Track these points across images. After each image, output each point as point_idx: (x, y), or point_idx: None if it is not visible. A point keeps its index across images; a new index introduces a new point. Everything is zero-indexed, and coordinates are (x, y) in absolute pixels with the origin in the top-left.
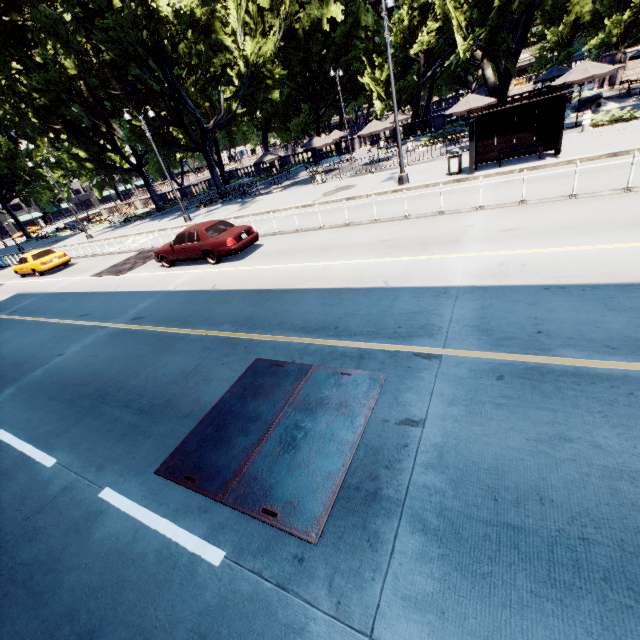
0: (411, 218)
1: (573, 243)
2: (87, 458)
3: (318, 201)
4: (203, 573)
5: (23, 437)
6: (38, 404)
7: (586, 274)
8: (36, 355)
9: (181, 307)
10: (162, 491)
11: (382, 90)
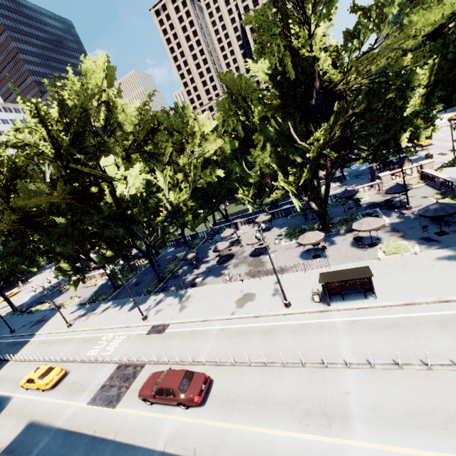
0: (307, 366)
1: (419, 443)
2: None
3: (236, 316)
4: None
5: None
6: None
7: None
8: None
9: None
10: None
11: (250, 198)
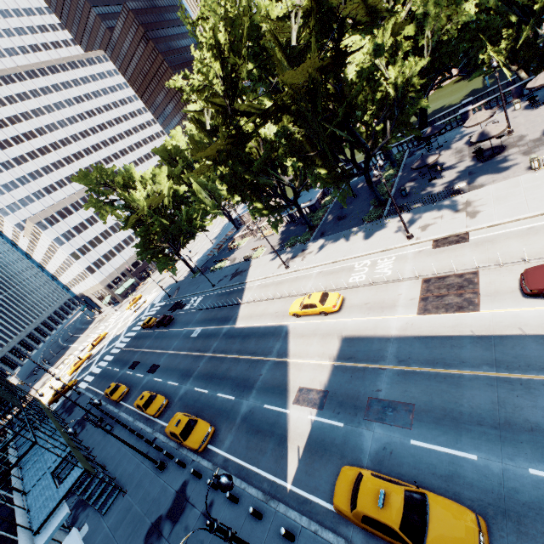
0: None
1: None
2: None
3: None
4: None
5: None
6: None
7: None
8: None
9: None
10: None
11: (503, 57)
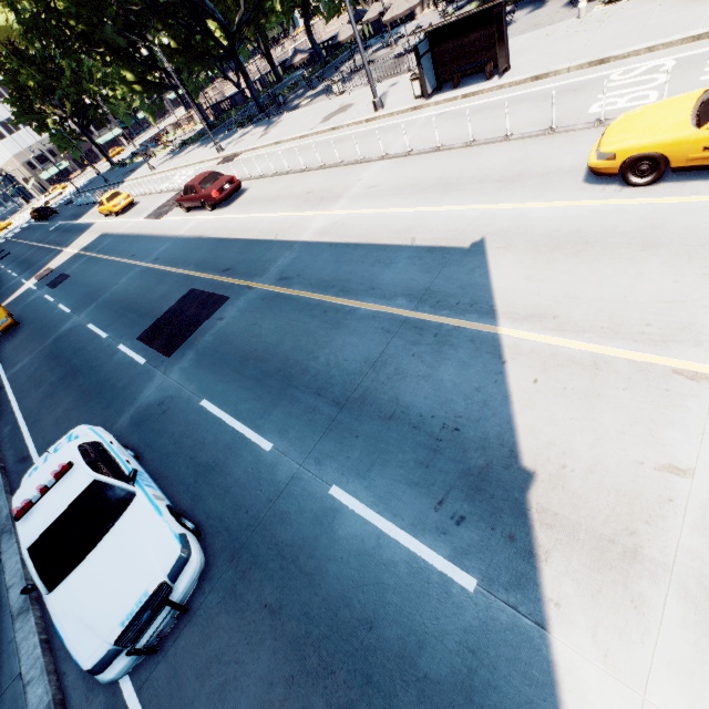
0: (342, 165)
1: (382, 205)
2: (117, 334)
3: (311, 131)
4: (139, 366)
5: (98, 327)
6: (104, 312)
7: (356, 235)
8: (107, 284)
9: (179, 251)
10: (137, 345)
11: None
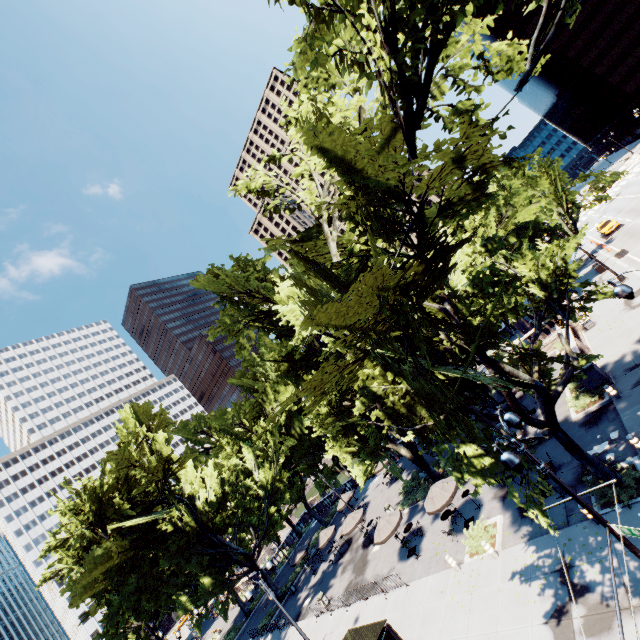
0: None
1: None
2: None
3: None
4: None
5: None
6: None
7: None
8: None
9: None
10: None
11: None
